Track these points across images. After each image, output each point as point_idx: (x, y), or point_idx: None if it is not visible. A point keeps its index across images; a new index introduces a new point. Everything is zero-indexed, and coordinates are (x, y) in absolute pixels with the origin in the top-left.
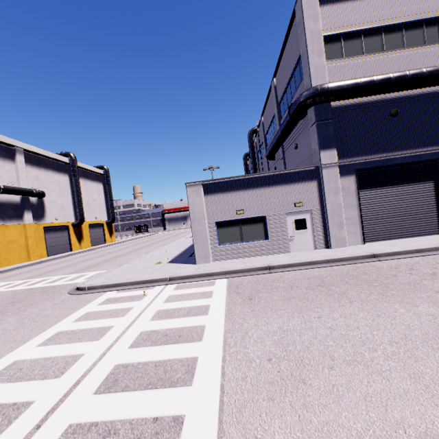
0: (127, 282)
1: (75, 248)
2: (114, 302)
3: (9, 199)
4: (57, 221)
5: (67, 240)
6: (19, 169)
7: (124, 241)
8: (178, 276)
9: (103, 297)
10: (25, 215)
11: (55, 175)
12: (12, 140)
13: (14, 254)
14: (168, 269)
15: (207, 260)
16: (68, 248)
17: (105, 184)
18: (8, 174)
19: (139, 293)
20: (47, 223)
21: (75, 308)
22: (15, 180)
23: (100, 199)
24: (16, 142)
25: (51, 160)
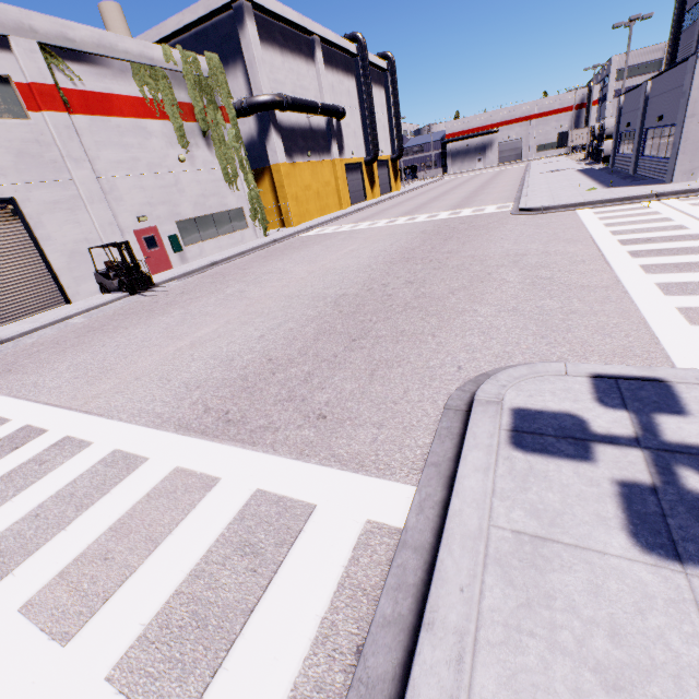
0: (596, 201)
1: (369, 197)
2: (614, 212)
3: (318, 124)
4: (353, 156)
5: (361, 185)
6: (320, 74)
7: (414, 189)
8: (670, 192)
9: (583, 212)
10: (333, 147)
11: (344, 80)
12: (312, 25)
13: (330, 200)
14: (629, 190)
15: (692, 177)
16: (363, 197)
17: (388, 89)
18: (312, 85)
19: (632, 207)
20: (346, 160)
21: (569, 218)
22: (318, 94)
23: (383, 118)
24: (315, 26)
25: (338, 52)
